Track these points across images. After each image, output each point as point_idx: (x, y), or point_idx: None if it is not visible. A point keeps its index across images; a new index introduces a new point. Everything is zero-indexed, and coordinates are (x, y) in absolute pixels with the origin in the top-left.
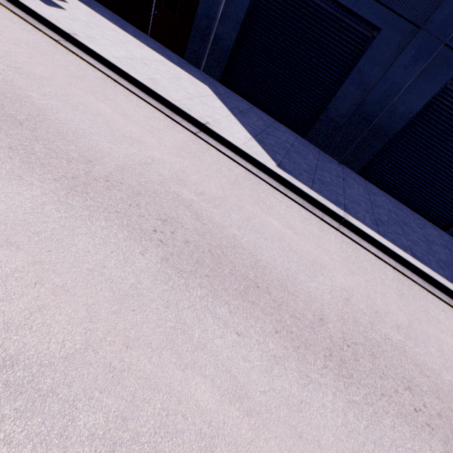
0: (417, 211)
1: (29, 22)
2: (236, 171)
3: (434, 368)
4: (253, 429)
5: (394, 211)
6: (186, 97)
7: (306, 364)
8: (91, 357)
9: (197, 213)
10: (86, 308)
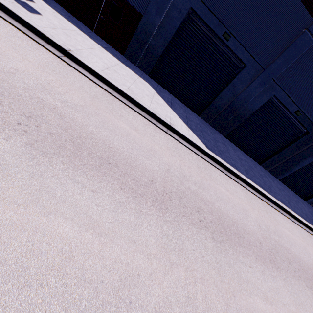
0: (249, 155)
1: (30, 36)
2: (194, 157)
3: (289, 248)
4: (275, 310)
5: (246, 160)
6: (149, 100)
7: (269, 269)
8: (231, 309)
9: (202, 198)
10: (214, 285)
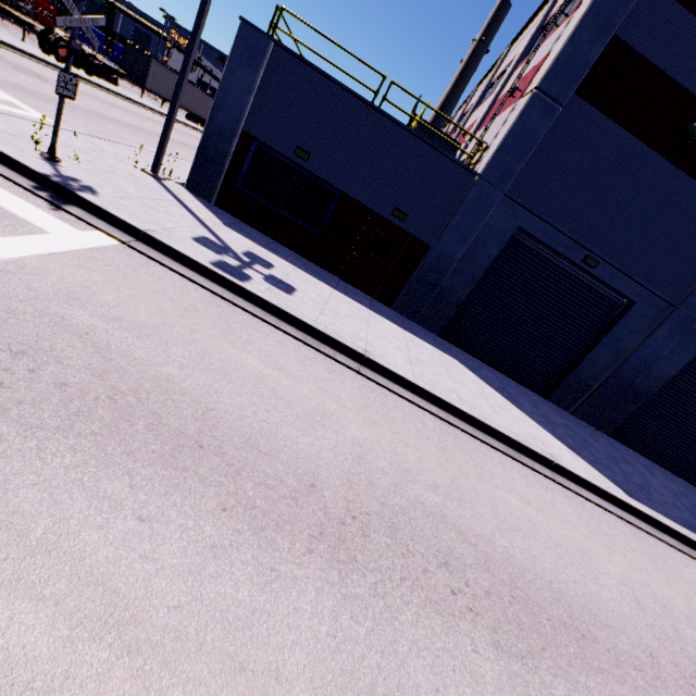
0: (670, 469)
1: (314, 346)
2: (625, 531)
3: None
4: None
5: (681, 491)
6: (491, 408)
7: None
8: None
9: None
10: None
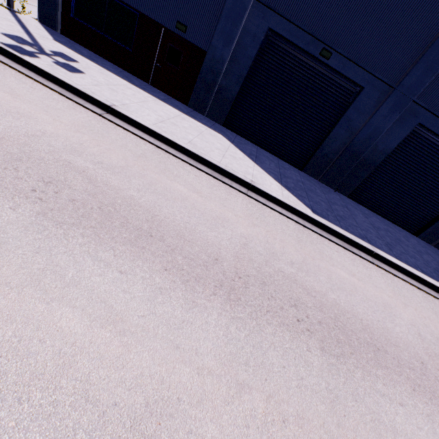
0: (395, 222)
1: (67, 96)
2: (291, 226)
3: None
4: None
5: (387, 230)
6: (221, 155)
7: None
8: None
9: (304, 286)
10: (323, 430)
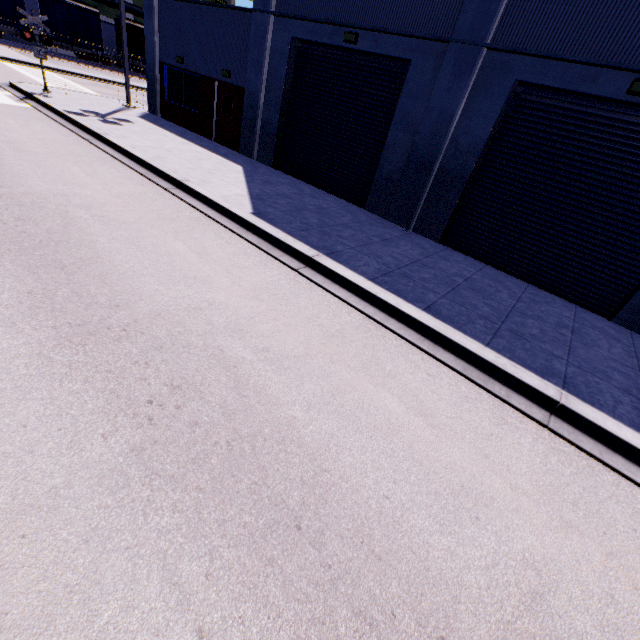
0: (554, 290)
1: (75, 132)
2: (186, 214)
3: (276, 397)
4: None
5: (469, 278)
6: (189, 168)
7: (28, 318)
8: None
9: (72, 223)
10: None
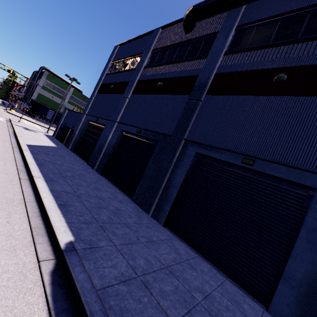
0: (124, 191)
1: (8, 126)
2: (4, 138)
3: None
4: None
5: (86, 175)
6: (30, 138)
7: None
8: None
9: None
10: None
